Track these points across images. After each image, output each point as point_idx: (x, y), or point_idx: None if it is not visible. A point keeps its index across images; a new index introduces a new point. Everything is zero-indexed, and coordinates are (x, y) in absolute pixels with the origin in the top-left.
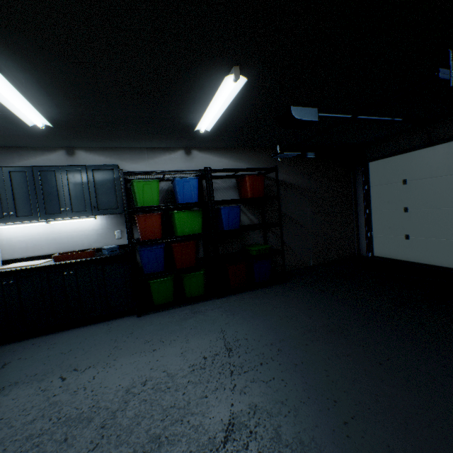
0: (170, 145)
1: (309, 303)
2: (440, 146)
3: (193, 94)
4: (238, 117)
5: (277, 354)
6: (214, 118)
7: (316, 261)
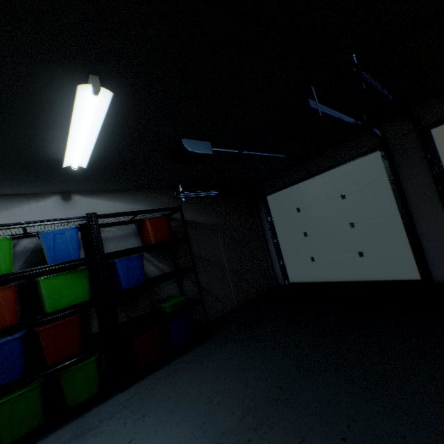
0: (37, 190)
1: (242, 361)
2: (317, 178)
3: (42, 113)
4: (122, 150)
5: None
6: (87, 150)
7: (240, 301)
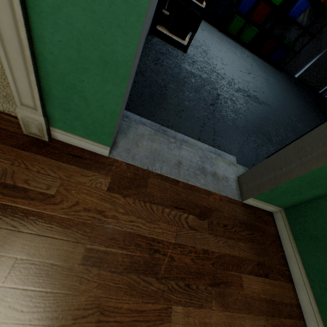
0: None
1: (283, 81)
2: None
3: None
4: None
5: (265, 77)
6: None
7: (300, 77)
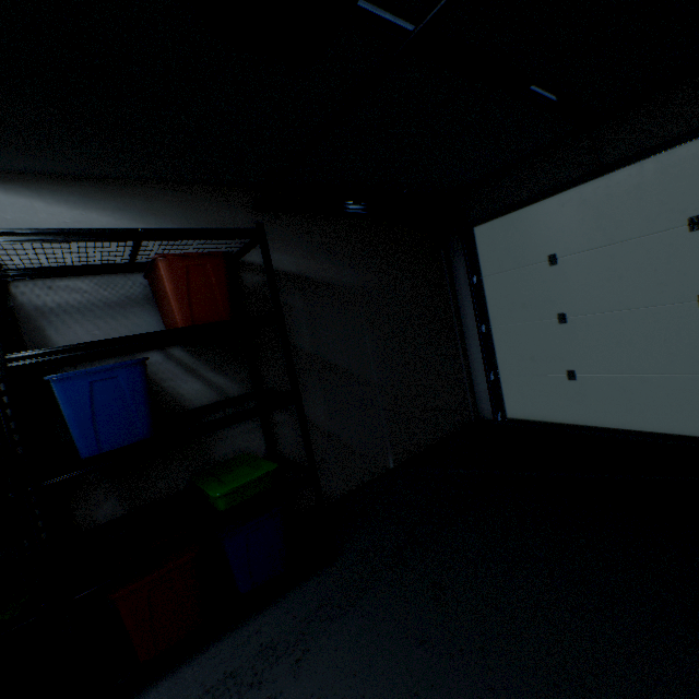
0: None
1: None
2: (622, 174)
3: None
4: None
5: None
6: None
7: (400, 455)
